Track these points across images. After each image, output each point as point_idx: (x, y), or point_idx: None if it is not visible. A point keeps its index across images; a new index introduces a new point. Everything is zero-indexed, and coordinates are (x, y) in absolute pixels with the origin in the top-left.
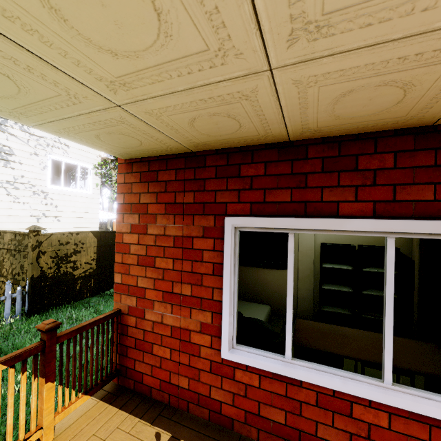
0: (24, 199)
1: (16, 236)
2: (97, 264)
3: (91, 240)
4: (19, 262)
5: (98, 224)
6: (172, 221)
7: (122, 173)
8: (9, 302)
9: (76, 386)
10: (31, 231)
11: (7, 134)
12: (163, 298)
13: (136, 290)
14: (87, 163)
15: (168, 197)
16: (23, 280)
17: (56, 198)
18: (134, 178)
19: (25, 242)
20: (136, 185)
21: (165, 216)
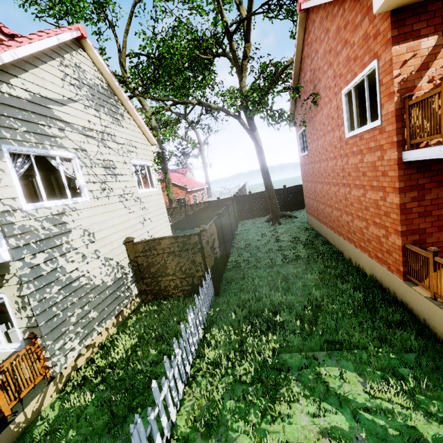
0: (132, 208)
1: (177, 239)
2: (219, 247)
3: (214, 228)
4: (188, 259)
5: (167, 217)
6: (442, 190)
7: (401, 169)
8: (209, 287)
9: (350, 302)
10: (203, 231)
11: (107, 148)
12: (438, 229)
13: (418, 231)
14: (148, 161)
15: (439, 178)
16: (197, 272)
17: (145, 201)
18: (412, 171)
19: (191, 242)
20: (414, 175)
21: (437, 188)
